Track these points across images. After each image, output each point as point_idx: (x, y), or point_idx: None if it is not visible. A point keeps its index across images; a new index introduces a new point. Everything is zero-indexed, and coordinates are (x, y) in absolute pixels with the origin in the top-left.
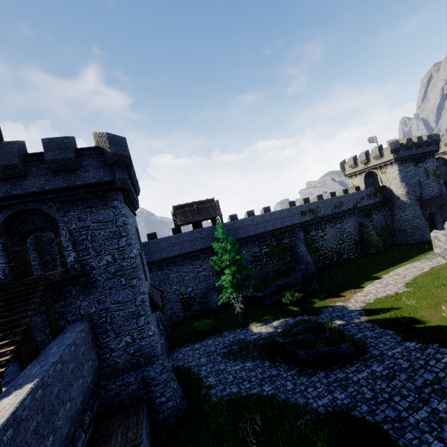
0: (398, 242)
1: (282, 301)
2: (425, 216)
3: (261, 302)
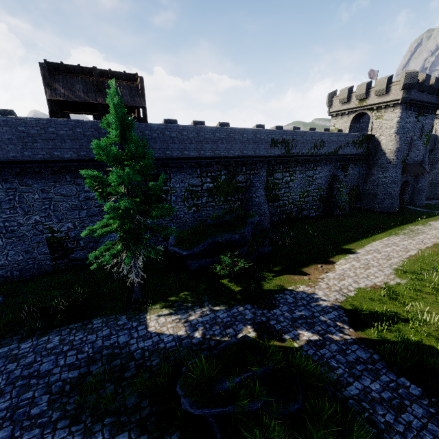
0: (362, 206)
1: (216, 270)
2: (400, 184)
3: (184, 262)
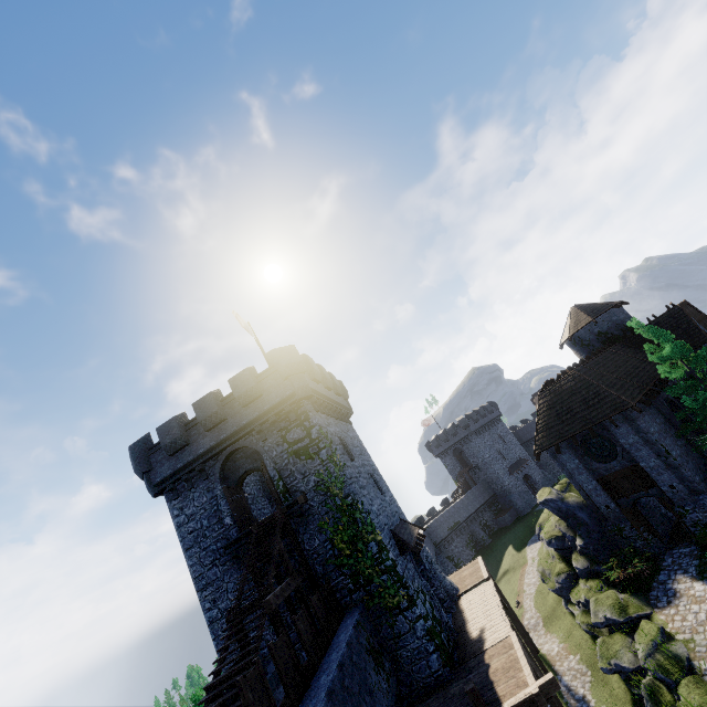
0: None
1: None
2: None
3: None
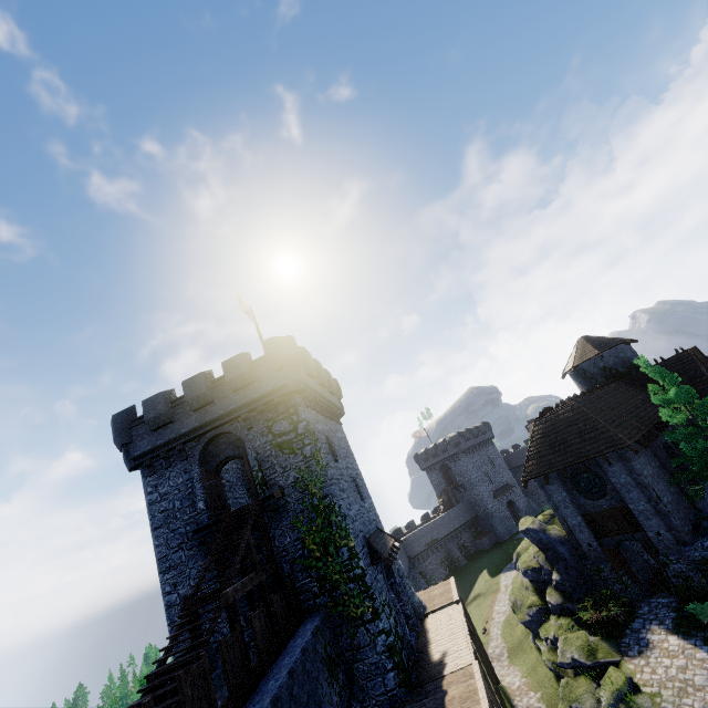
0: None
1: None
2: None
3: None
